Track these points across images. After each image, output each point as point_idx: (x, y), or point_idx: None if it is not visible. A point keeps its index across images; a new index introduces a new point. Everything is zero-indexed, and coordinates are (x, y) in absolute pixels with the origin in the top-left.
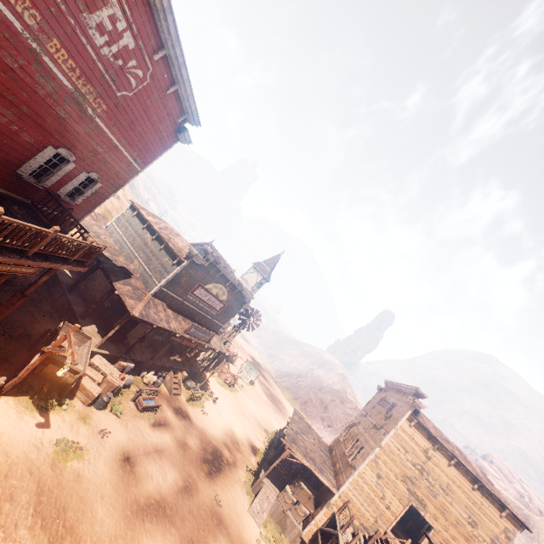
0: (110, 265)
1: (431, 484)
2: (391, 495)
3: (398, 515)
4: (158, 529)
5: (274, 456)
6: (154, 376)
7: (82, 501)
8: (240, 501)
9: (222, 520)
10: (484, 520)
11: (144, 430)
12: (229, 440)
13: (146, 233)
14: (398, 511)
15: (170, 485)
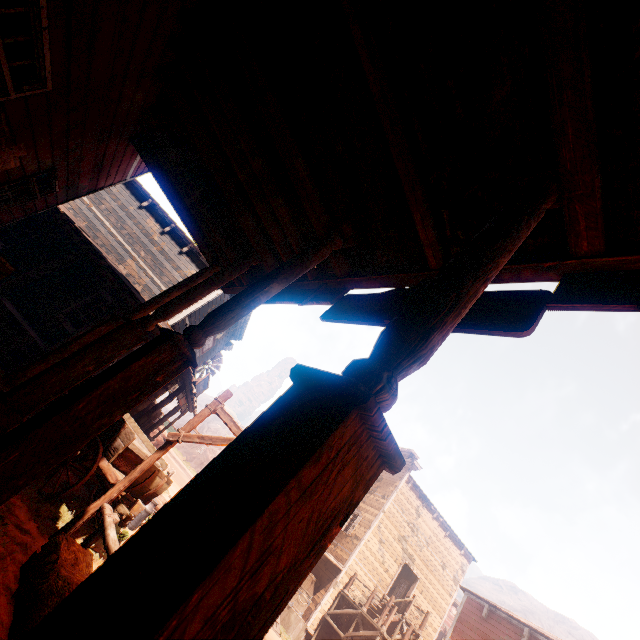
0: (110, 263)
1: (419, 539)
2: (390, 557)
3: (394, 576)
4: None
5: None
6: None
7: None
8: None
9: None
10: (450, 561)
11: None
12: None
13: (147, 217)
14: (394, 571)
15: None
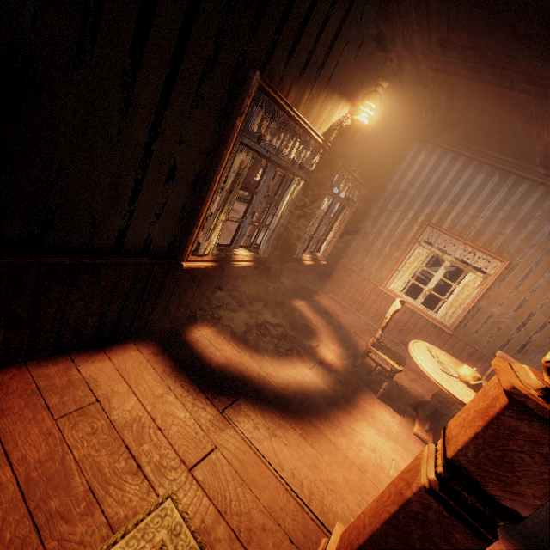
0: None
1: None
2: None
3: None
4: (263, 233)
5: None
6: (245, 192)
7: None
8: None
9: None
10: None
11: (243, 208)
12: None
13: None
14: None
15: None
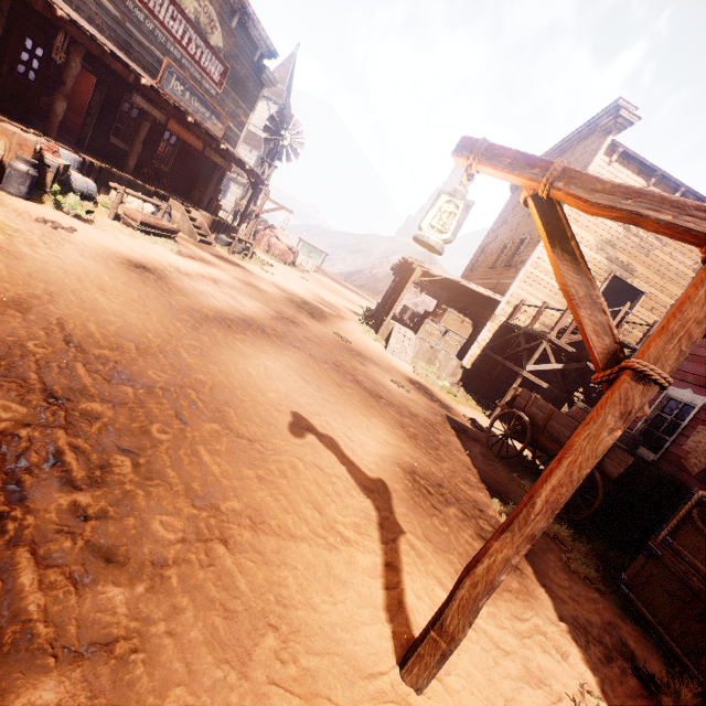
0: None
1: (642, 240)
2: None
3: None
4: (264, 344)
5: (393, 301)
6: (145, 204)
7: (33, 280)
8: (372, 344)
9: (360, 353)
10: None
11: (164, 253)
12: (321, 301)
13: None
14: None
15: (255, 311)
